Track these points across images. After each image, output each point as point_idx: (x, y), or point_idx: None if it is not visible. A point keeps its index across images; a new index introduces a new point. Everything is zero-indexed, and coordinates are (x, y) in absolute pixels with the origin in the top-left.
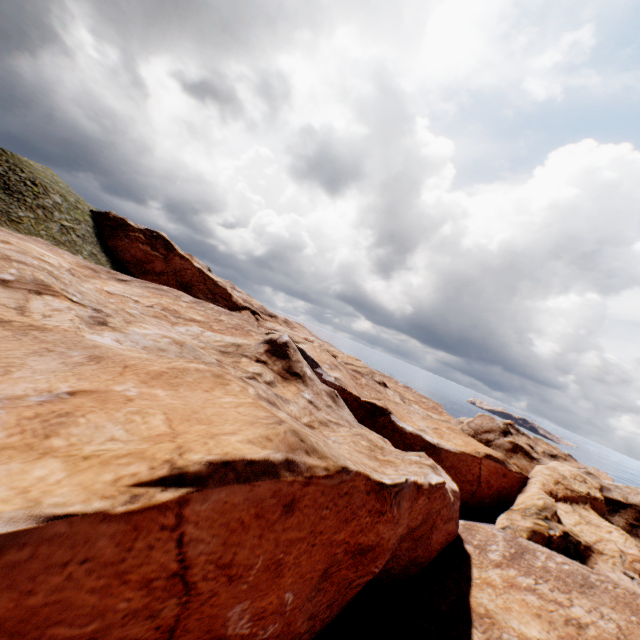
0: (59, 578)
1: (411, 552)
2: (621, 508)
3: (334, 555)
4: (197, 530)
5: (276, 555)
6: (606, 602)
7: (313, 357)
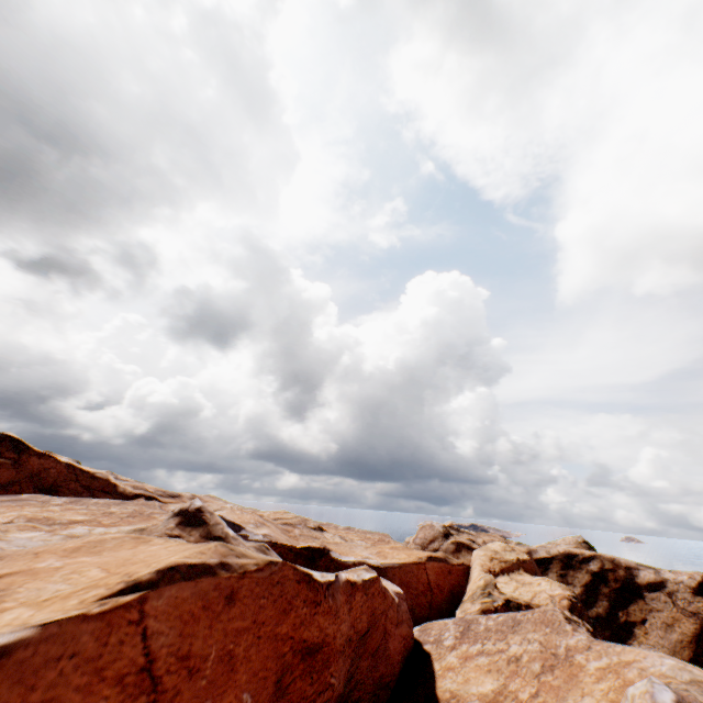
0: (54, 673)
1: (374, 672)
2: (549, 563)
3: (283, 656)
4: (157, 623)
5: (227, 645)
6: (530, 629)
7: (234, 520)
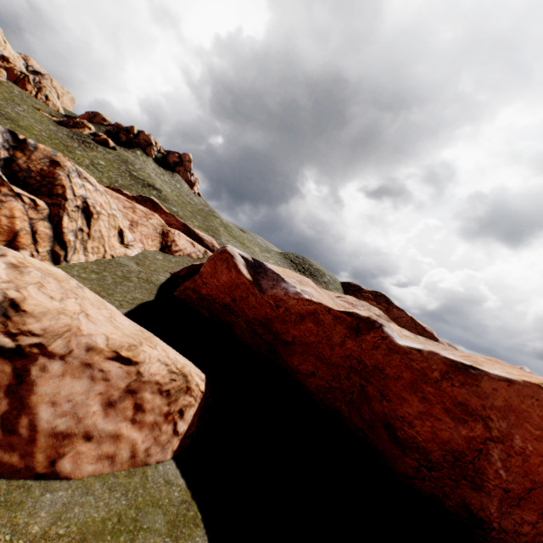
0: (529, 402)
1: None
2: None
3: None
4: None
5: None
6: None
7: None
